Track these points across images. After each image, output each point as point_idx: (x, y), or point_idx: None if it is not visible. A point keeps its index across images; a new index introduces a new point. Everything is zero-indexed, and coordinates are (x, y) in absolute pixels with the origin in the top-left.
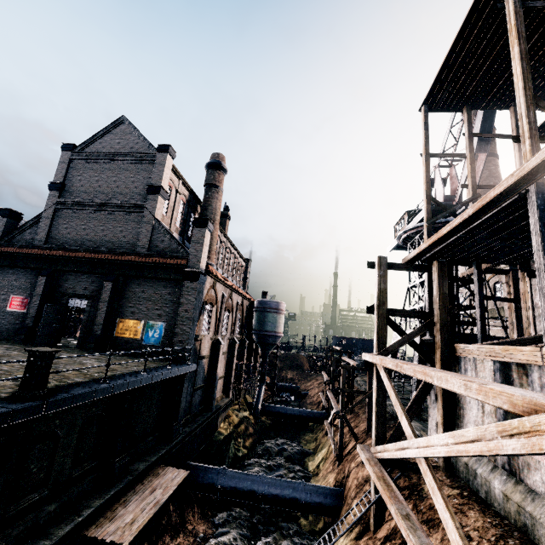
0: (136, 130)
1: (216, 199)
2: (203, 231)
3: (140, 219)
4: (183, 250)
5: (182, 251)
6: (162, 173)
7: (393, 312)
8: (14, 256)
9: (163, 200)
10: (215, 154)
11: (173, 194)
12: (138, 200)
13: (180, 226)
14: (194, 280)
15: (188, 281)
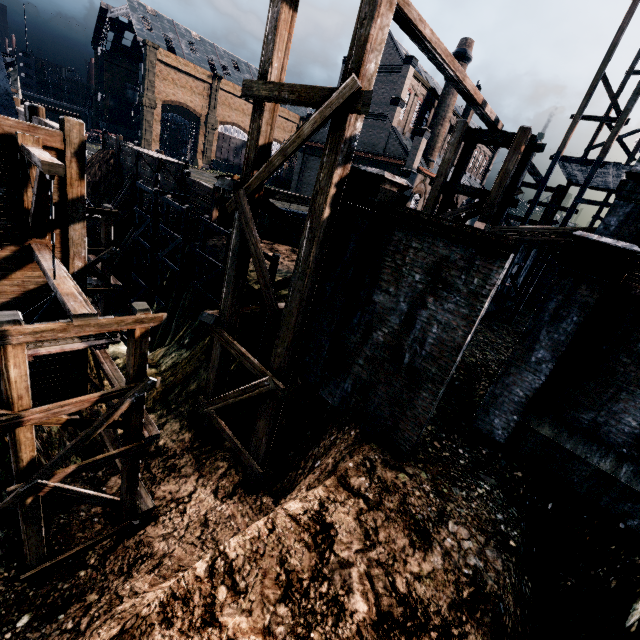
0: (392, 41)
1: (451, 95)
2: (420, 139)
3: (382, 126)
4: (405, 154)
5: (404, 154)
6: (403, 85)
7: (512, 217)
8: (314, 149)
9: (401, 109)
10: (463, 40)
11: (411, 98)
12: (384, 110)
13: (414, 125)
14: (407, 177)
15: (403, 177)
